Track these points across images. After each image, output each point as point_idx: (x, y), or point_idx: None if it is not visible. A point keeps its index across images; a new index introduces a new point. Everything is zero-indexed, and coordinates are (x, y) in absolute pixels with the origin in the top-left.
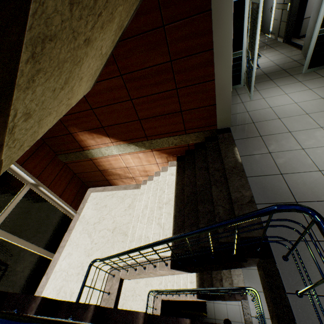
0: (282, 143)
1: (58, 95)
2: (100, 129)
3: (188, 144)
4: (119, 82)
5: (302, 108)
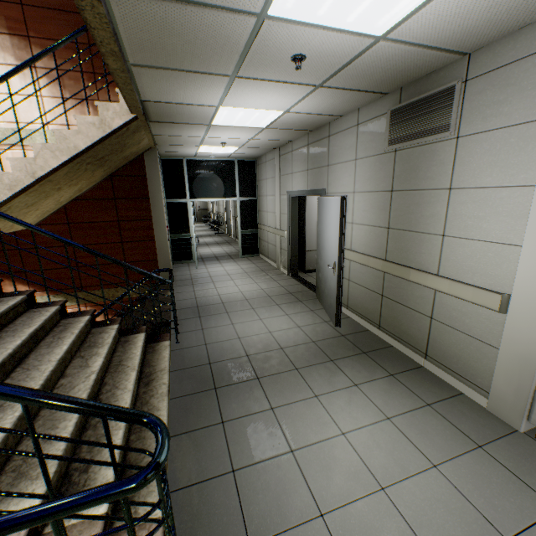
0: (205, 286)
1: (23, 210)
2: (21, 273)
3: (132, 298)
4: (64, 228)
5: (228, 272)
